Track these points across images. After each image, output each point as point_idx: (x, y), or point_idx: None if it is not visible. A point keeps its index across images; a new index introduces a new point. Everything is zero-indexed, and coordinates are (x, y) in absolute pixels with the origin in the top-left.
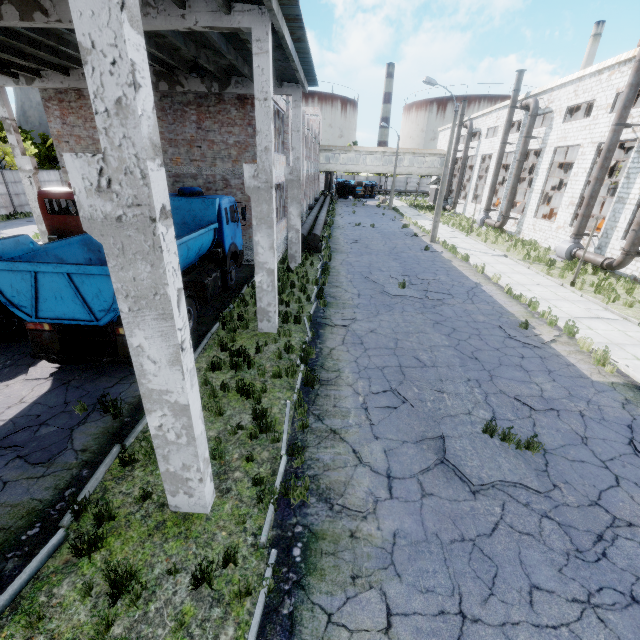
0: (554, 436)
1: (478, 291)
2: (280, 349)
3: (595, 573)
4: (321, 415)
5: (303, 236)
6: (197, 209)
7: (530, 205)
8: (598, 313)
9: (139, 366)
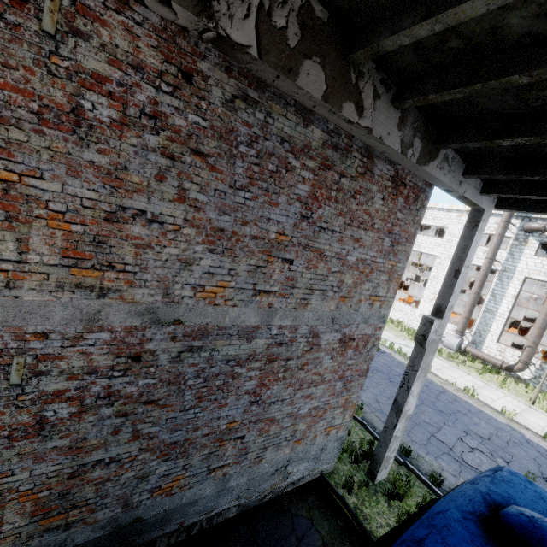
0: None
1: (544, 450)
2: None
3: None
4: None
5: None
6: None
7: None
8: None
9: None
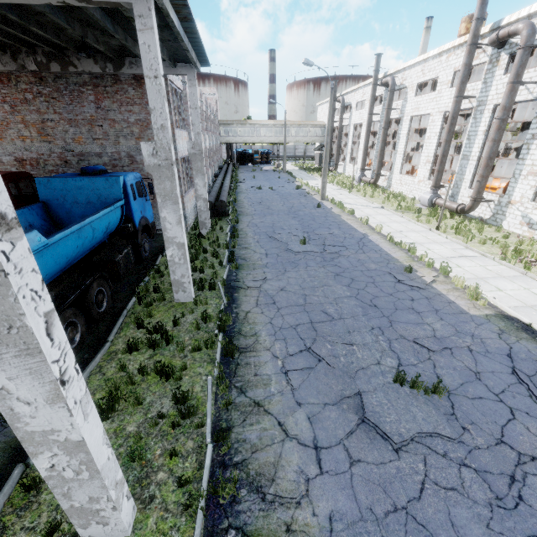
0: (453, 375)
1: (366, 241)
2: (197, 320)
3: (518, 521)
4: (243, 387)
5: (211, 203)
6: (101, 188)
7: (396, 164)
8: (462, 252)
9: (8, 410)
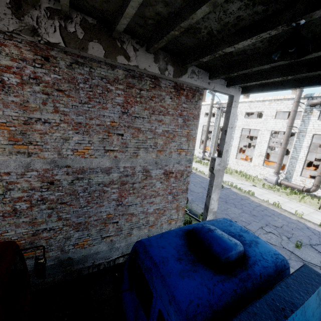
0: None
1: (317, 232)
2: None
3: None
4: None
5: None
6: (310, 315)
7: (232, 152)
8: None
9: None
